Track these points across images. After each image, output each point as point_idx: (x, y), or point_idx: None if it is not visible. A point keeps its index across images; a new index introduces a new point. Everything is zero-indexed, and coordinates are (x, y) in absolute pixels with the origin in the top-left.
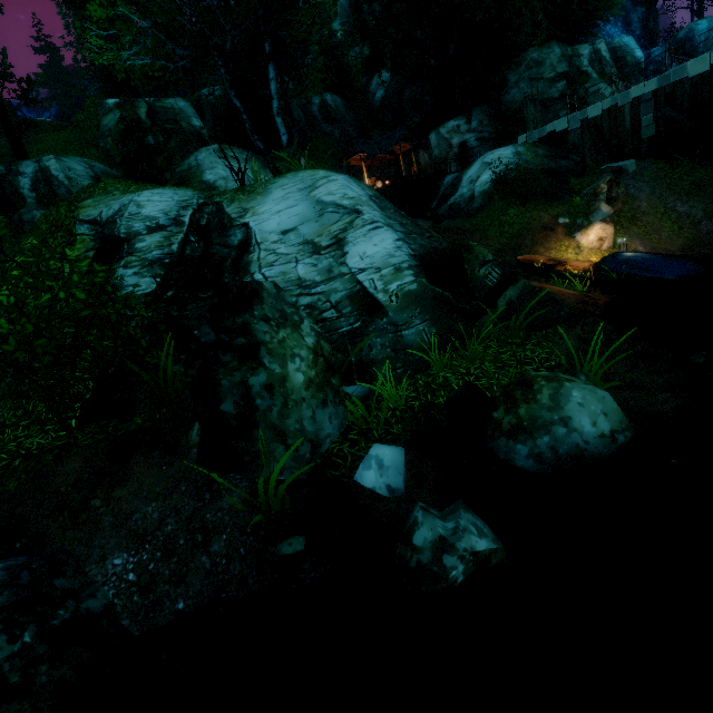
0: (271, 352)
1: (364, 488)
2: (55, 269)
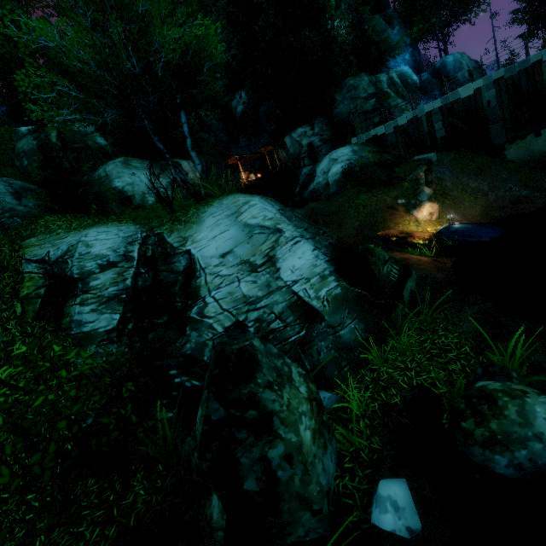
0: (284, 422)
1: (385, 532)
2: (5, 309)
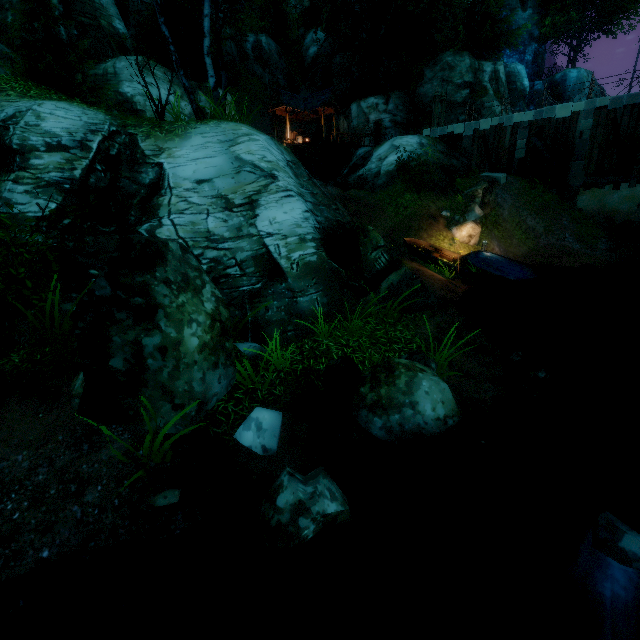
0: (168, 316)
1: (242, 446)
2: None
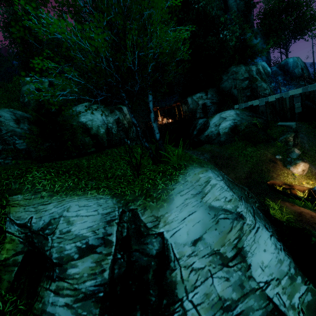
0: None
1: None
2: None
